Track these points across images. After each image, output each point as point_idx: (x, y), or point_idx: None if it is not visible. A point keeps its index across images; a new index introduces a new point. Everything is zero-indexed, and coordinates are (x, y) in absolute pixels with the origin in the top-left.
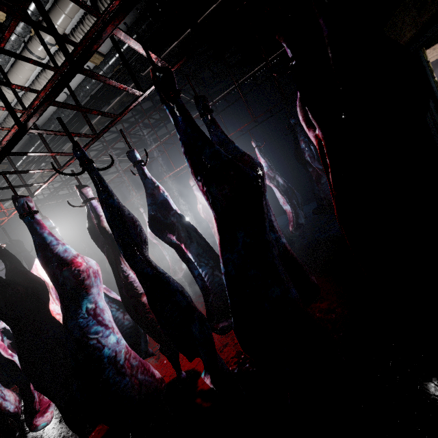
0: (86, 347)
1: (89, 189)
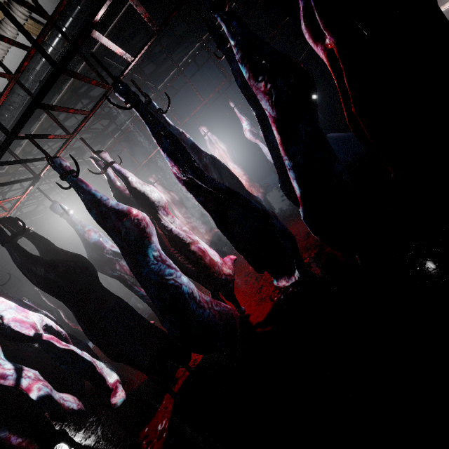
0: (167, 286)
1: (106, 154)
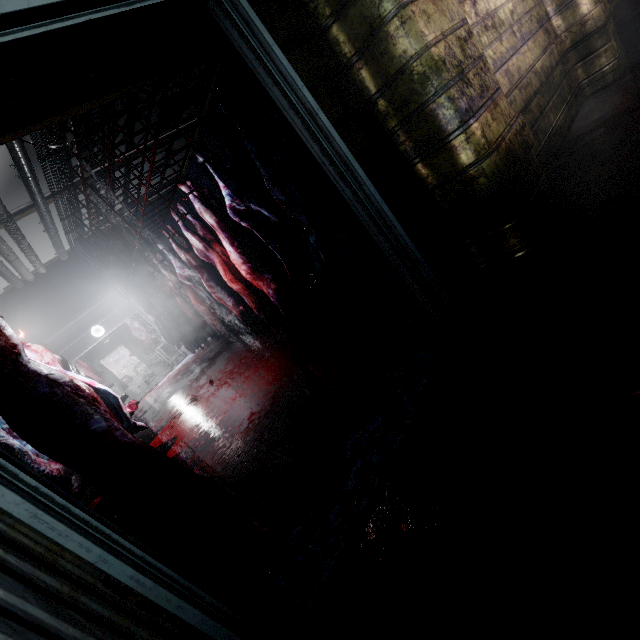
0: None
1: None
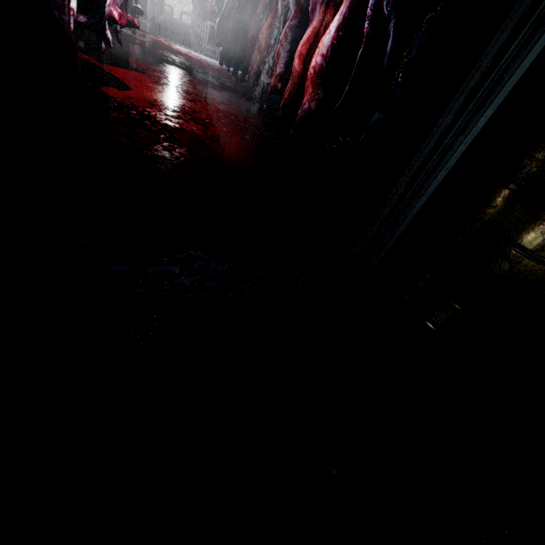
0: None
1: None
